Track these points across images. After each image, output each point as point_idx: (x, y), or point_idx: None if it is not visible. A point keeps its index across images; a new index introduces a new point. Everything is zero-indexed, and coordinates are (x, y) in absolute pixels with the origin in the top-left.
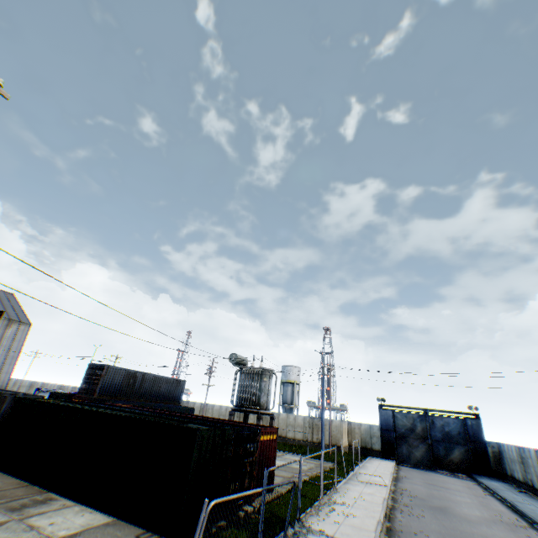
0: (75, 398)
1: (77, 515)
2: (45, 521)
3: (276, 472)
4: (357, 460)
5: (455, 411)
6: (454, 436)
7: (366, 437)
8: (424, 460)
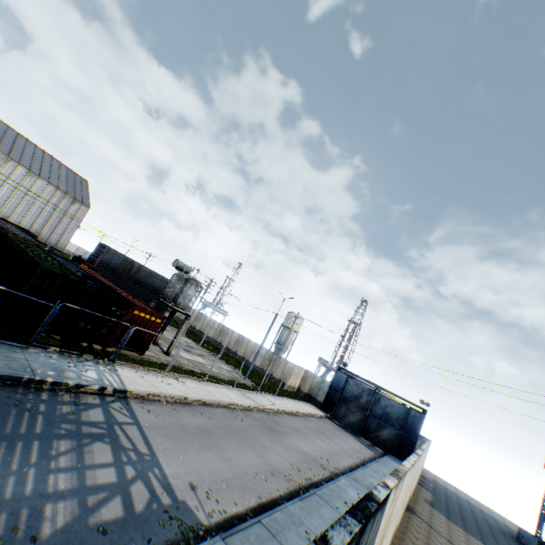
0: (84, 263)
1: None
2: None
3: (178, 358)
4: (287, 396)
5: (405, 399)
6: (392, 419)
7: (314, 388)
8: (355, 426)
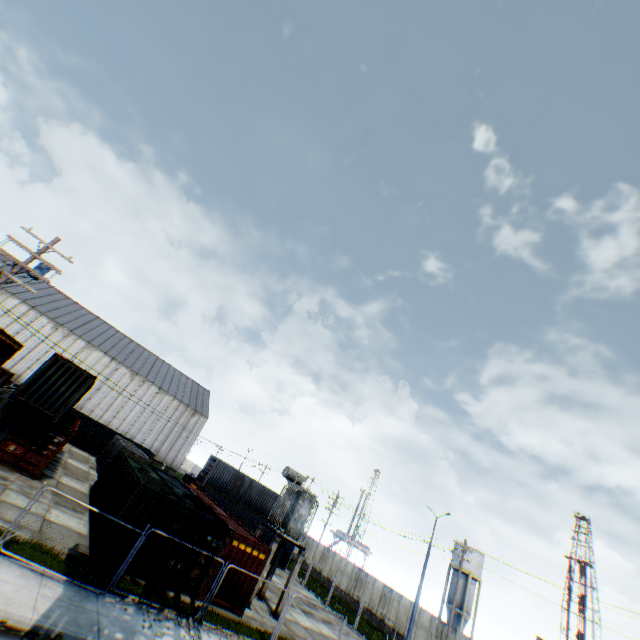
0: (192, 481)
1: (76, 522)
2: (58, 513)
3: (291, 624)
4: None
5: None
6: None
7: None
8: None
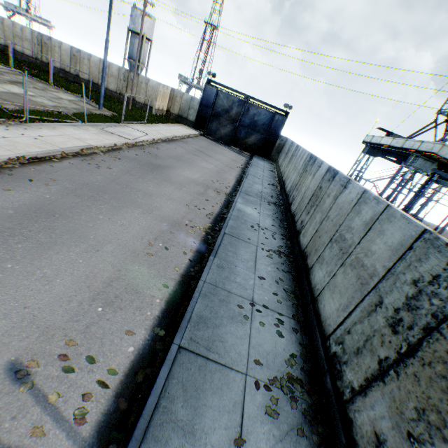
0: None
1: None
2: None
3: None
4: (159, 122)
5: (272, 106)
6: (259, 126)
7: (184, 108)
8: (226, 138)
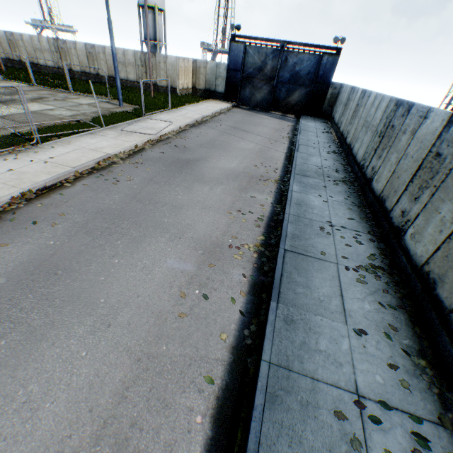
0: None
1: None
2: None
3: None
4: (185, 104)
5: (317, 46)
6: (302, 78)
7: (211, 79)
8: (264, 103)
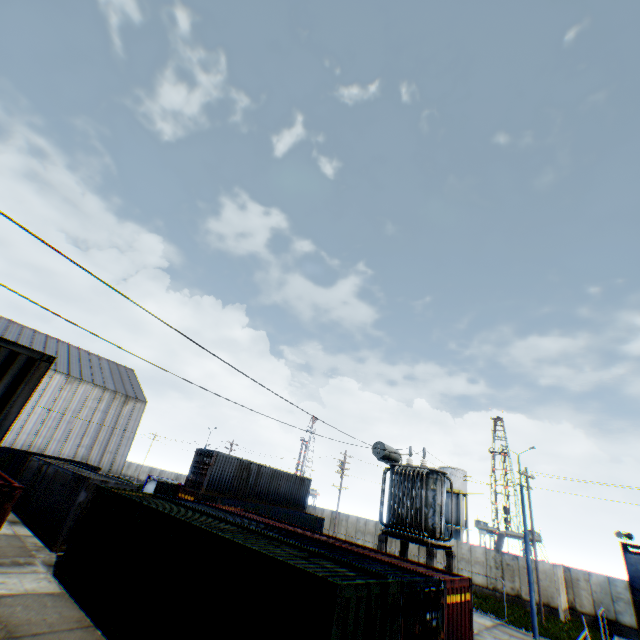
0: (180, 491)
1: None
2: None
3: None
4: None
5: None
6: None
7: (601, 598)
8: None
